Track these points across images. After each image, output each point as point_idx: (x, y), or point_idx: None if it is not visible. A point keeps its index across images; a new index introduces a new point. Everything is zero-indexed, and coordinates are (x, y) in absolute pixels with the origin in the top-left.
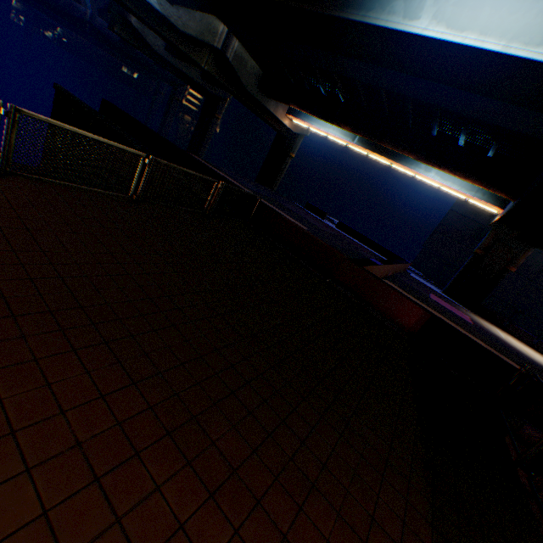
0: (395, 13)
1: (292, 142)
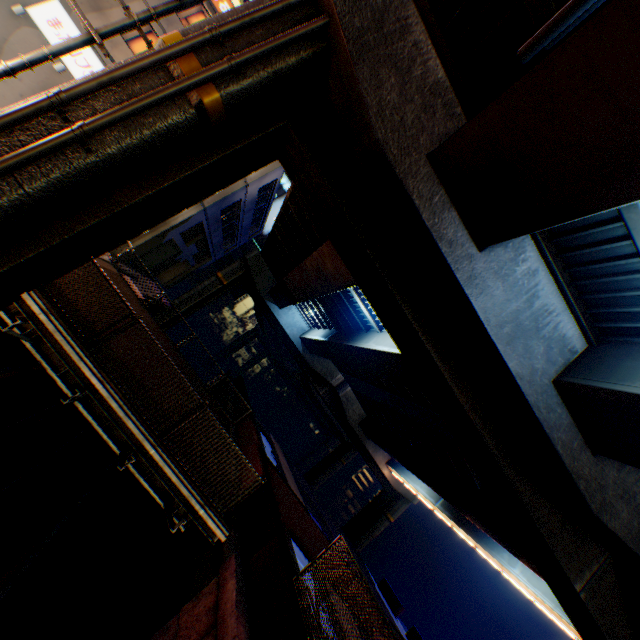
0: (363, 341)
1: (393, 499)
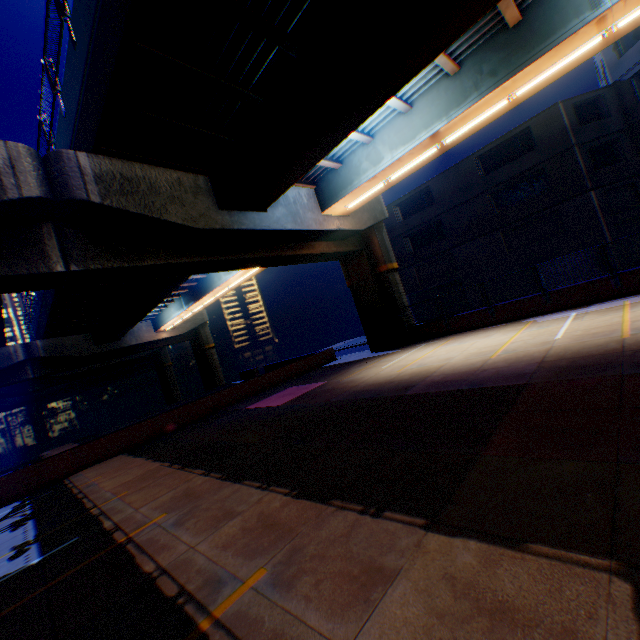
0: None
1: (199, 337)
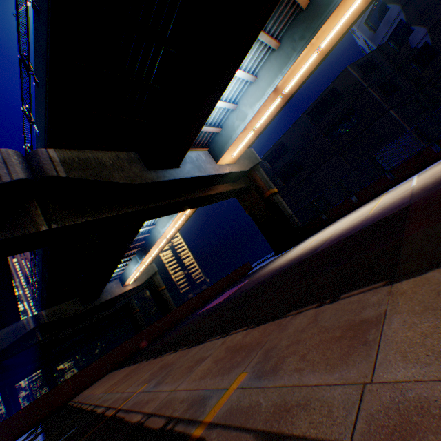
0: None
1: (153, 283)
